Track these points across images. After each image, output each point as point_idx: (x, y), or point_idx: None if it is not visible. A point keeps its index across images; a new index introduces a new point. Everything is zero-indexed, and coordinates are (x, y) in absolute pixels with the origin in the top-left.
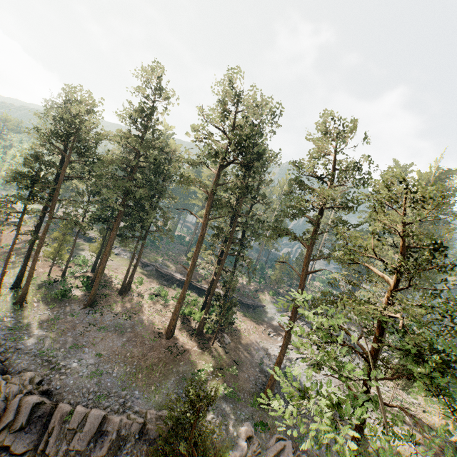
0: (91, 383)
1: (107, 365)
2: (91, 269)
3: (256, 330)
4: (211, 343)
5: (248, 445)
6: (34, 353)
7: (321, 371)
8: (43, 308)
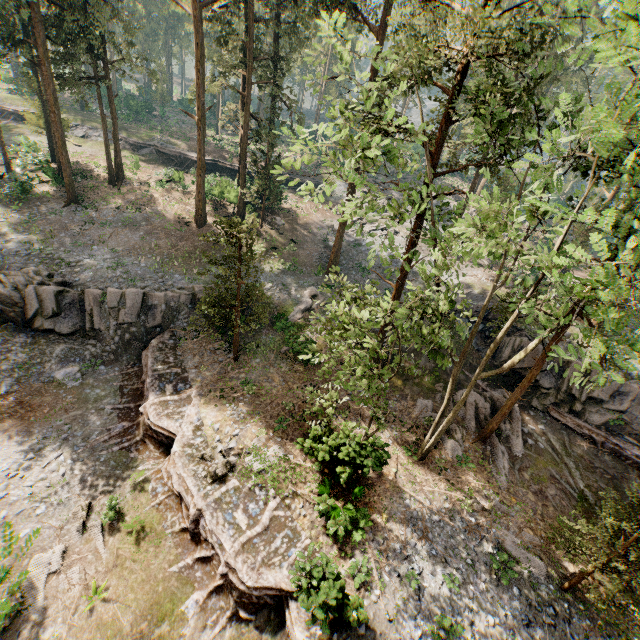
0: (116, 273)
1: (130, 258)
2: (51, 158)
3: (318, 210)
4: (259, 227)
5: (313, 302)
6: (26, 255)
7: (398, 239)
8: (5, 211)
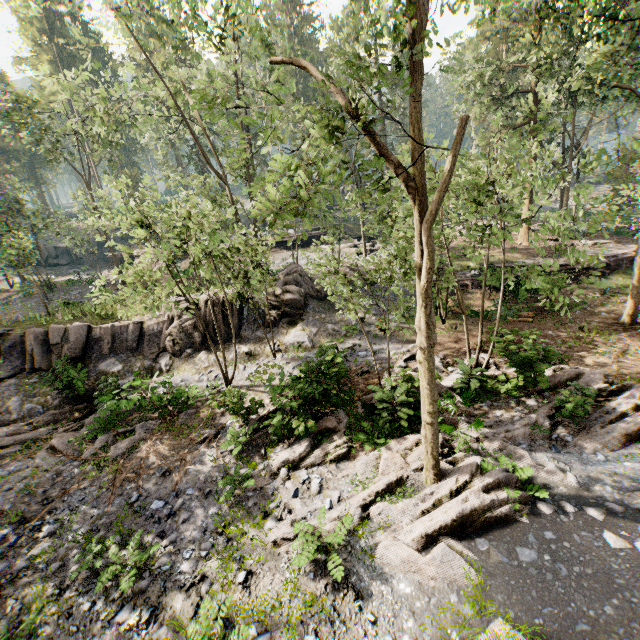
0: None
1: None
2: None
3: None
4: None
5: None
6: None
7: None
8: None
